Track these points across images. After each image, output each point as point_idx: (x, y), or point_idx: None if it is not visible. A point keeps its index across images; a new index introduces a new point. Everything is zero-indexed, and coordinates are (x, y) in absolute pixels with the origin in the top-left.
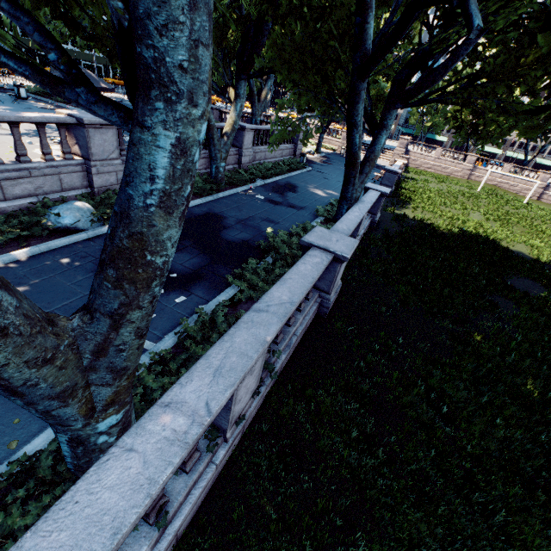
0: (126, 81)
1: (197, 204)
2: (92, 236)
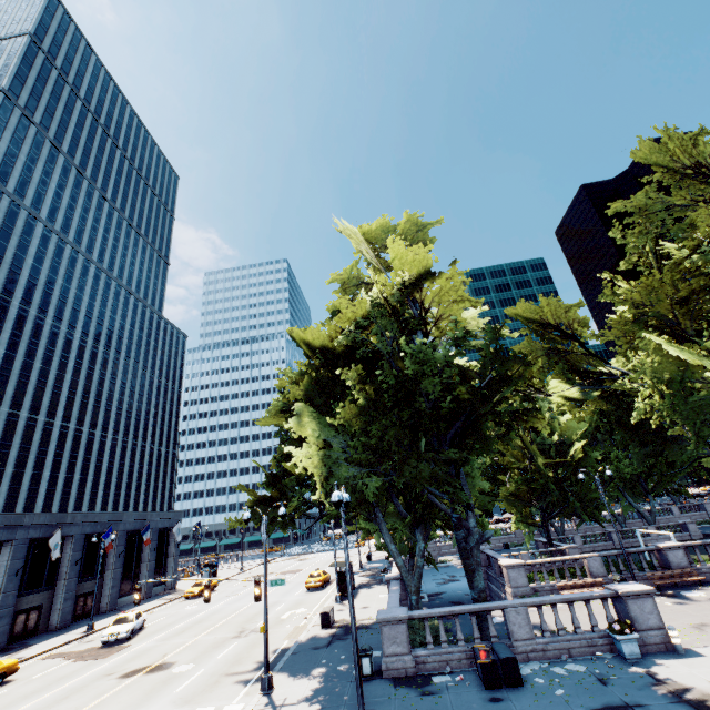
0: None
1: None
2: None
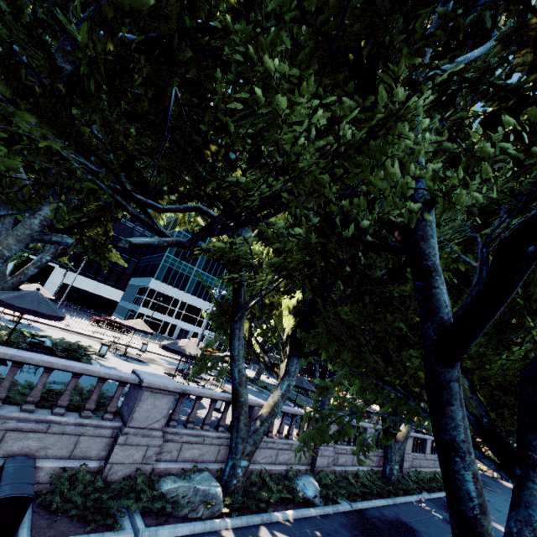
0: (495, 451)
1: (382, 504)
2: (322, 513)
